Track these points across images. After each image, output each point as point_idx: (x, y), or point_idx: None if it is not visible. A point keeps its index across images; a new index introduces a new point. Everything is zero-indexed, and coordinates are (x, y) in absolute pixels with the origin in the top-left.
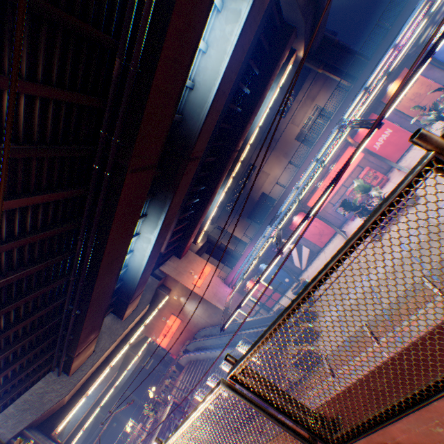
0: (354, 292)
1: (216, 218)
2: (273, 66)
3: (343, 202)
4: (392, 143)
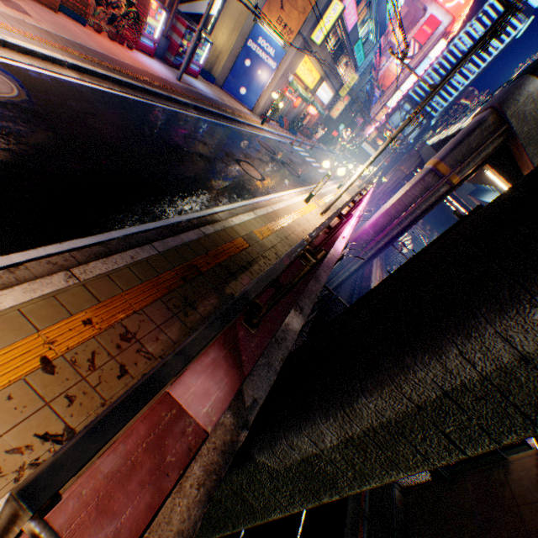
0: None
1: None
2: None
3: None
4: None
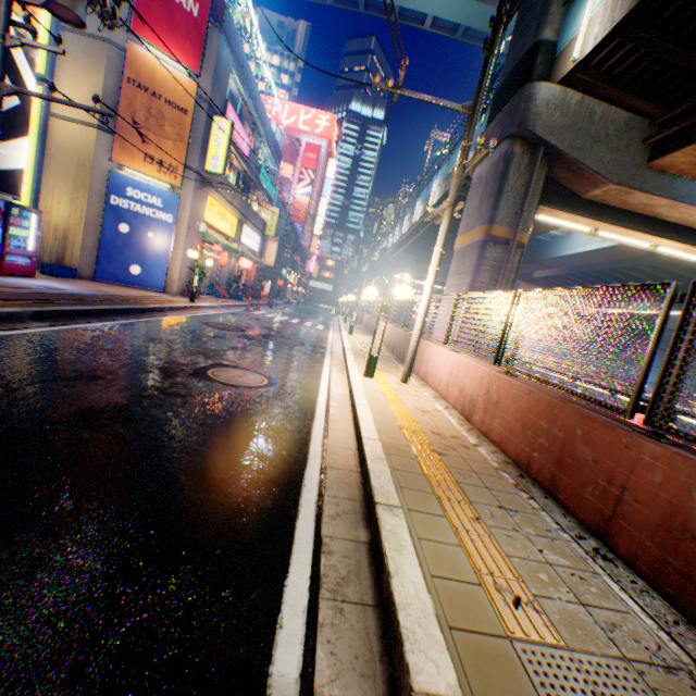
0: None
1: None
2: None
3: None
4: None
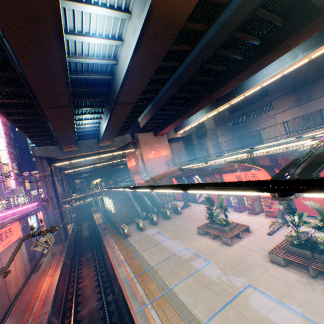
0: (161, 236)
1: (217, 123)
2: (275, 45)
3: (206, 197)
4: (311, 200)
